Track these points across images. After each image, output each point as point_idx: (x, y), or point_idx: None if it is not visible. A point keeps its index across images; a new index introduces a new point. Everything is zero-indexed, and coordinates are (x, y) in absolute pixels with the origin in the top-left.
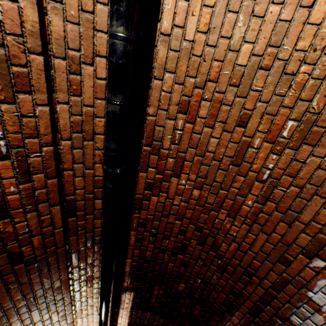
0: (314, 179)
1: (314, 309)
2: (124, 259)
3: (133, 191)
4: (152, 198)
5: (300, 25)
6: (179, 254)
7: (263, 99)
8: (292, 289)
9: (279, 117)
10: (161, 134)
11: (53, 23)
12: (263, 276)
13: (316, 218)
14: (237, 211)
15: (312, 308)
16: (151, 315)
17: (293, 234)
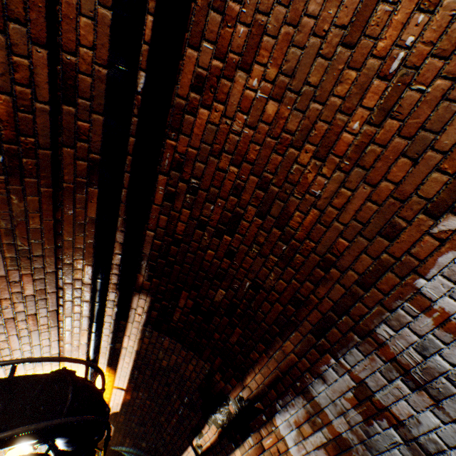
0: None
1: (421, 308)
2: (143, 229)
3: (172, 88)
4: (200, 112)
5: None
6: (225, 235)
7: None
8: (391, 280)
9: None
10: None
11: None
12: (348, 265)
13: None
14: (331, 145)
15: (417, 308)
16: (170, 343)
17: (418, 176)
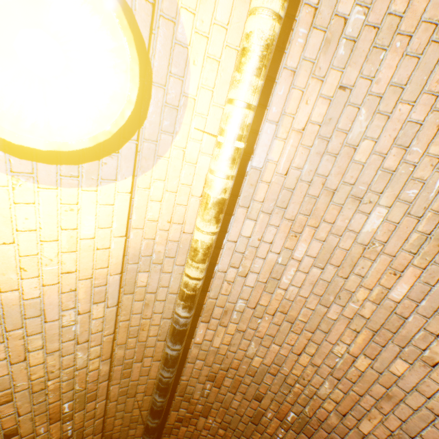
0: None
1: None
2: None
3: (164, 421)
4: (182, 427)
5: (293, 360)
6: None
7: (272, 390)
8: None
9: (284, 406)
10: (192, 390)
11: (117, 352)
12: None
13: None
14: None
15: None
16: None
17: None
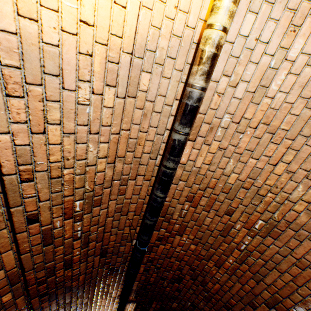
0: (274, 259)
1: None
2: None
3: None
4: (160, 245)
5: (268, 172)
6: (175, 283)
7: (243, 203)
8: None
9: (253, 216)
10: (172, 211)
11: (117, 166)
12: None
13: (274, 283)
14: (221, 263)
15: None
16: None
17: (259, 288)
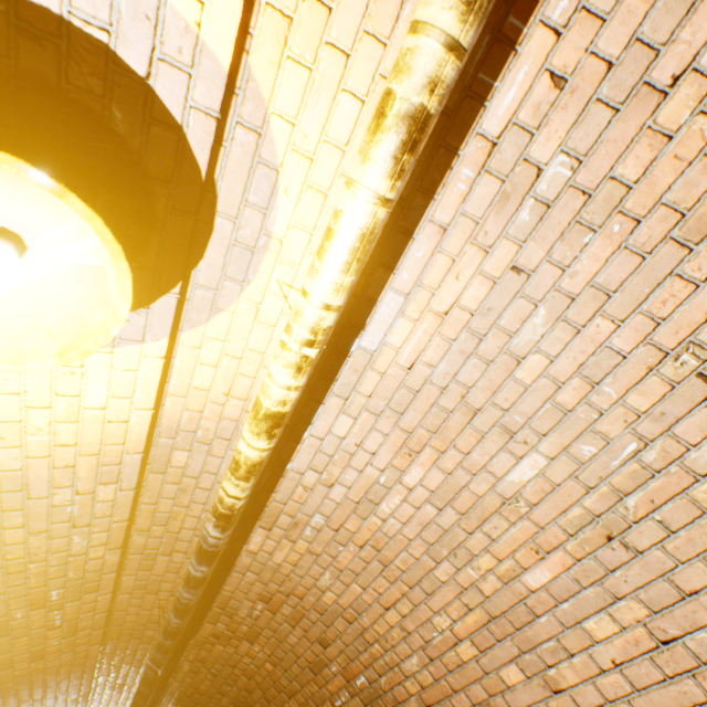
0: None
1: None
2: (171, 679)
3: (195, 632)
4: (218, 644)
5: (378, 613)
6: (241, 706)
7: (343, 639)
8: None
9: (355, 665)
10: (238, 605)
11: (136, 539)
12: None
13: None
14: None
15: None
16: None
17: None
